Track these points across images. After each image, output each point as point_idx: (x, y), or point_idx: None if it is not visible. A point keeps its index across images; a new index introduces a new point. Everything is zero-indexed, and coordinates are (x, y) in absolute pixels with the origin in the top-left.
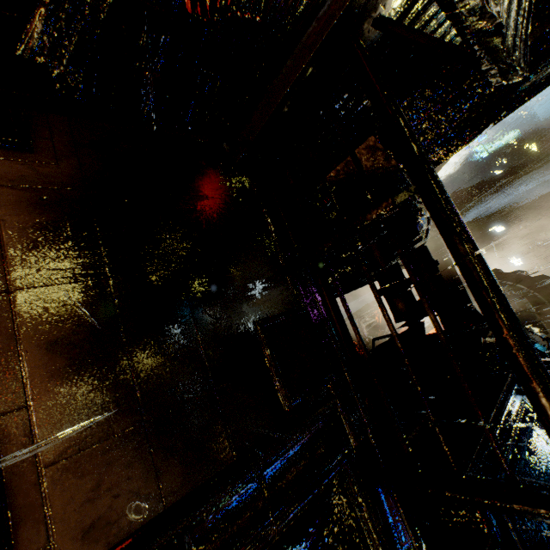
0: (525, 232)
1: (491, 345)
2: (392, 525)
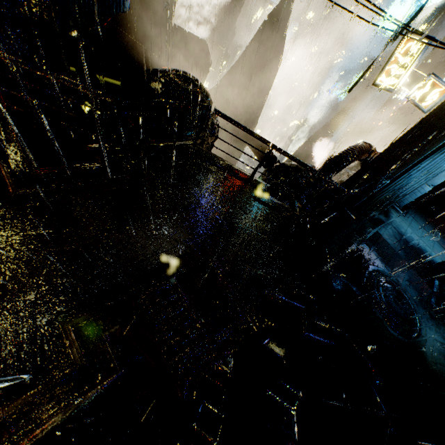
0: (380, 140)
1: (265, 174)
2: (4, 133)
